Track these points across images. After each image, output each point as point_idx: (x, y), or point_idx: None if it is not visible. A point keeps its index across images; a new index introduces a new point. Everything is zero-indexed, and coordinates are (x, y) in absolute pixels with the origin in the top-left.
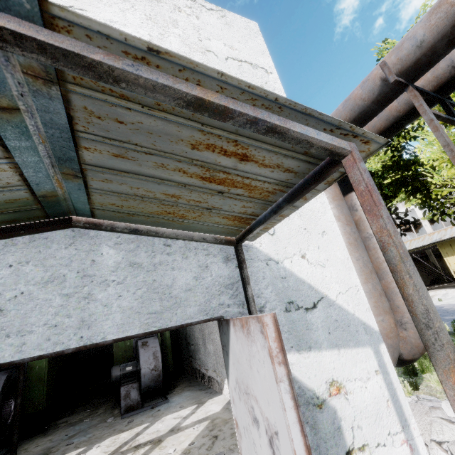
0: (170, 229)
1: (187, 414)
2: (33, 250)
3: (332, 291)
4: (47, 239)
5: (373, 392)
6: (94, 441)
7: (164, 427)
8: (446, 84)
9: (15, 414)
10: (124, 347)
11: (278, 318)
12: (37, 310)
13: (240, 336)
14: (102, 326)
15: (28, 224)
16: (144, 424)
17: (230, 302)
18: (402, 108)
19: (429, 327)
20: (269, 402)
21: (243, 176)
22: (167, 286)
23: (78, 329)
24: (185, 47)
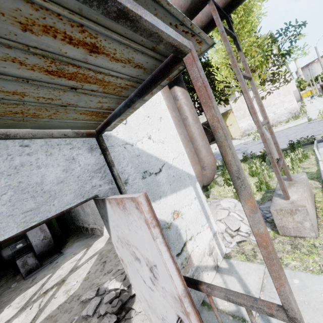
0: (23, 130)
1: (80, 257)
2: None
3: (169, 158)
4: None
5: (194, 209)
6: (4, 305)
7: (65, 271)
8: (230, 4)
9: None
10: None
11: (138, 185)
12: None
13: (117, 210)
14: None
15: None
16: (47, 276)
17: (101, 183)
18: (204, 19)
19: (239, 178)
20: (148, 250)
21: (95, 71)
22: (37, 184)
23: None
24: None
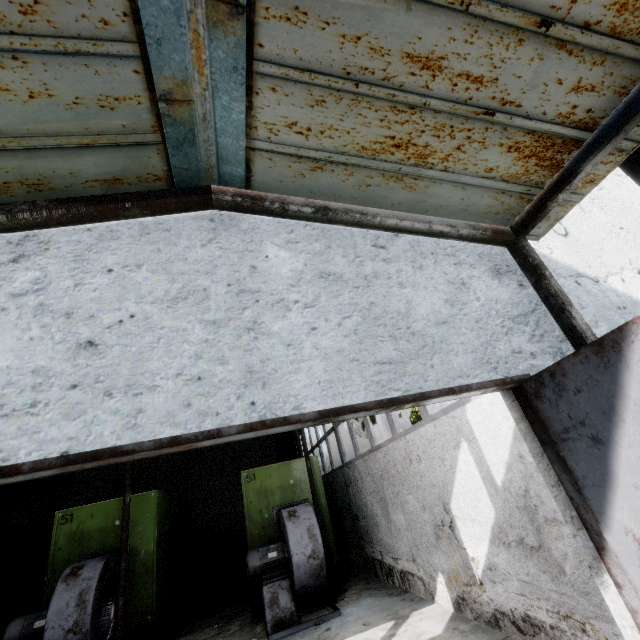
0: (385, 210)
1: (381, 638)
2: (146, 248)
3: None
4: (170, 231)
5: None
6: None
7: None
8: None
9: (116, 625)
10: (261, 521)
11: None
12: (161, 347)
13: None
14: (290, 384)
15: (138, 193)
16: None
17: (533, 348)
18: None
19: None
20: None
21: None
22: (399, 315)
23: (243, 387)
24: None
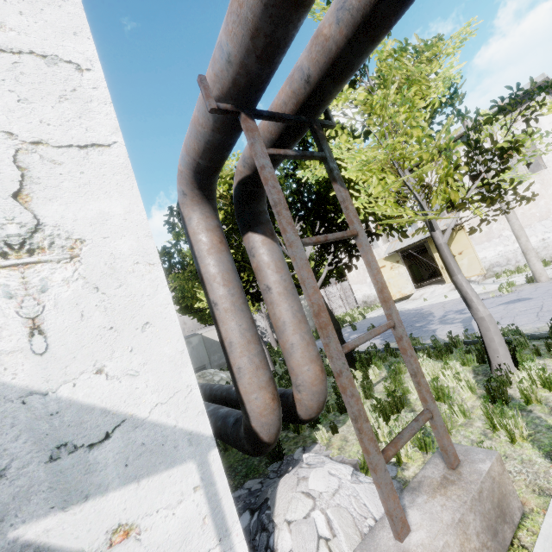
0: None
1: None
2: None
3: (144, 405)
4: None
5: (184, 516)
6: None
7: None
8: (307, 103)
9: None
10: None
11: (32, 477)
12: None
13: None
14: None
15: None
16: None
17: None
18: (273, 129)
19: None
20: None
21: None
22: None
23: None
24: None
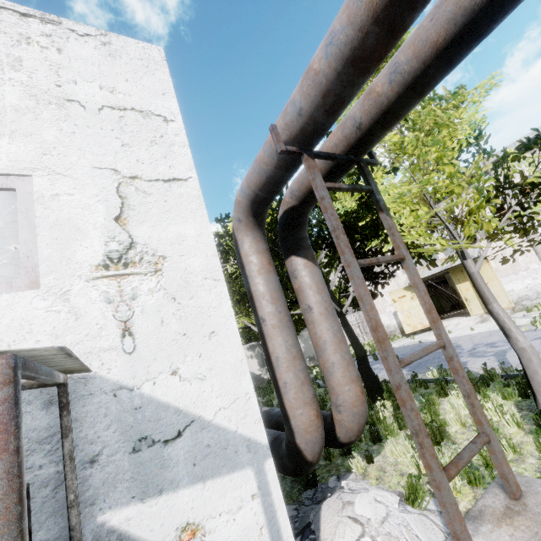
0: None
1: None
2: None
3: (210, 408)
4: None
5: (244, 523)
6: None
7: None
8: (356, 145)
9: None
10: None
11: (118, 465)
12: None
13: None
14: None
15: None
16: None
17: (44, 461)
18: (322, 166)
19: None
20: None
21: None
22: None
23: None
24: (29, 99)
